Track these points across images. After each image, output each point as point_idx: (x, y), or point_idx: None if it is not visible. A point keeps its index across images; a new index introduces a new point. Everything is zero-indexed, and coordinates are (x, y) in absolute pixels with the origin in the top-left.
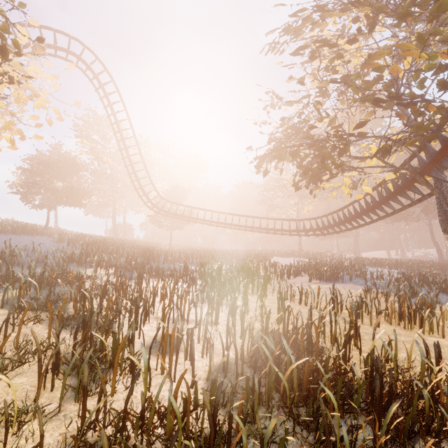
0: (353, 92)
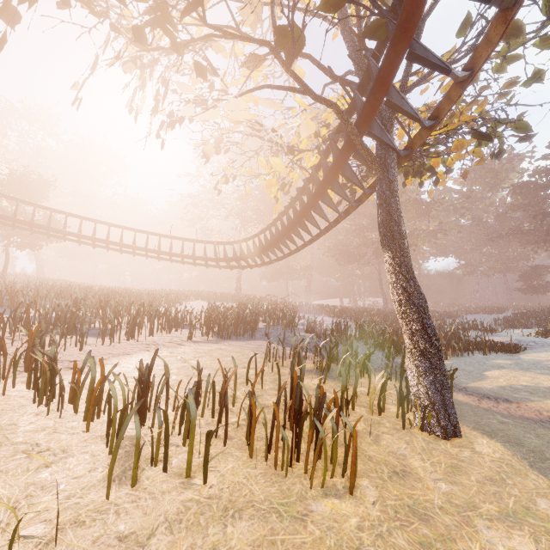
0: None
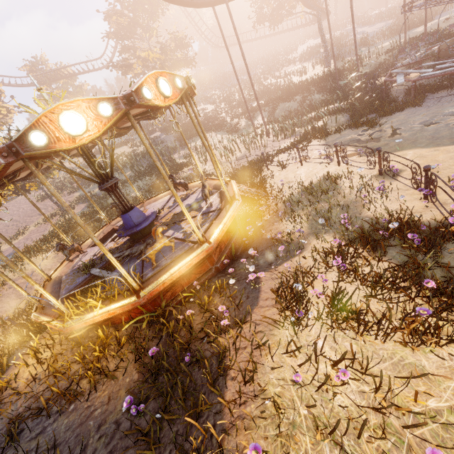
0: (269, 4)
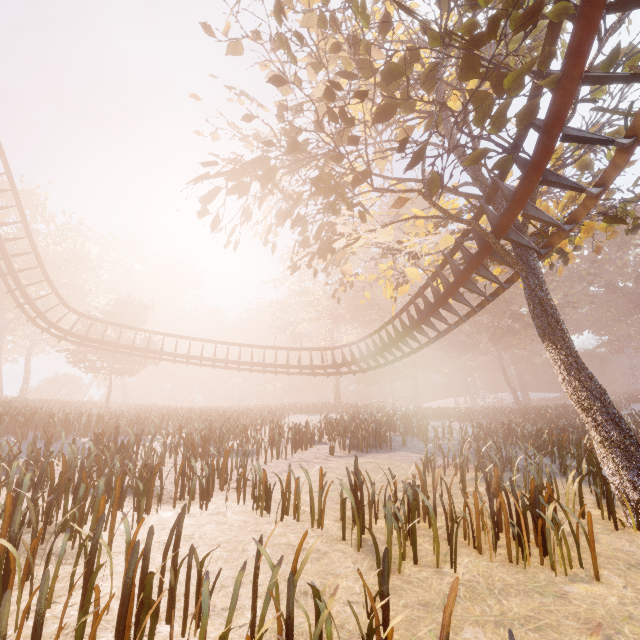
0: (360, 27)
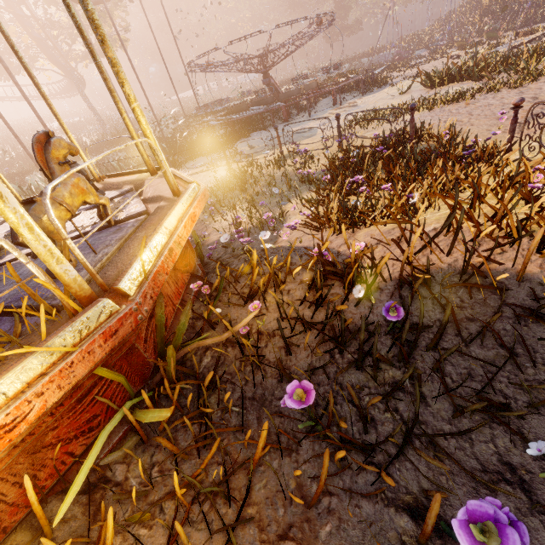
0: None
